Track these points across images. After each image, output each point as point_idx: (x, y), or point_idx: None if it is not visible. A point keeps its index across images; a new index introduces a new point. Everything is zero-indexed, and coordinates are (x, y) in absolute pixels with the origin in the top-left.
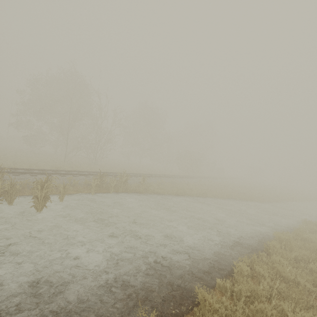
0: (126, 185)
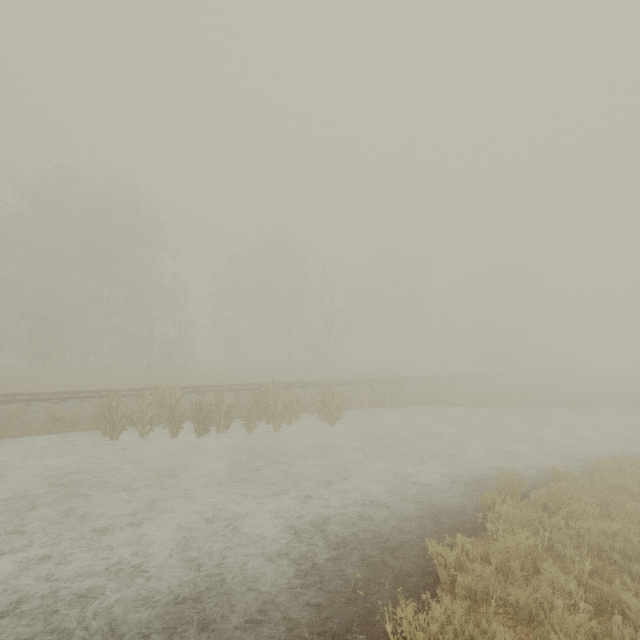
0: (403, 394)
